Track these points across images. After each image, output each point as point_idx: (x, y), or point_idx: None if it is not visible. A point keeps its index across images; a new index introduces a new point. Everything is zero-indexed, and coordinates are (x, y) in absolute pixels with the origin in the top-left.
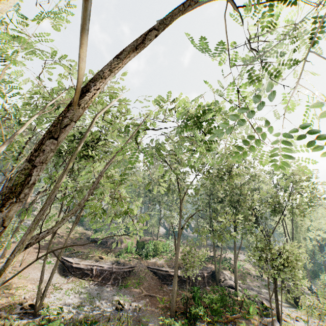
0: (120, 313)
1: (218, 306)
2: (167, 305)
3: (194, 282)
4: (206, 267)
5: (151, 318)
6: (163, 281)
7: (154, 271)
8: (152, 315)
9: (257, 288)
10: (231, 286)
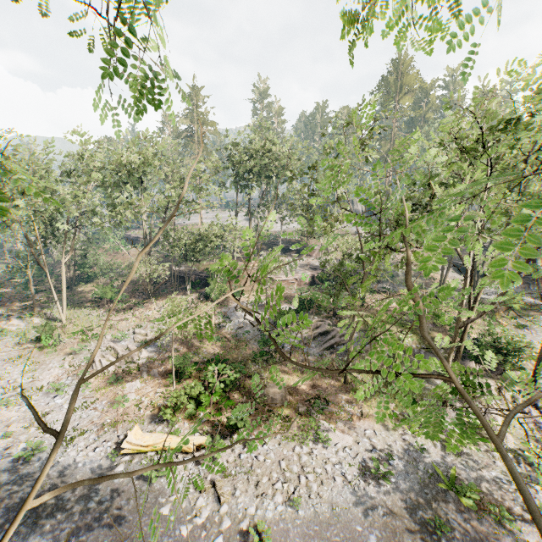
0: None
1: None
2: None
3: None
4: None
5: None
6: None
7: None
8: None
9: None
10: None
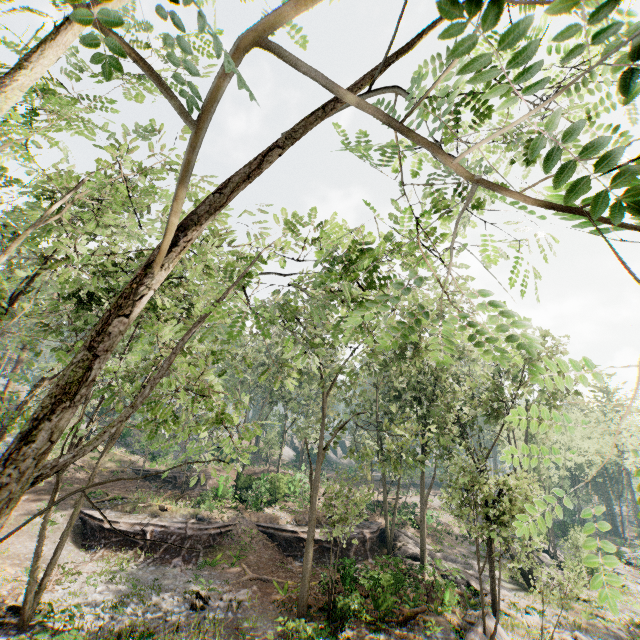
0: (200, 614)
1: (387, 592)
2: (292, 597)
3: (346, 551)
4: (370, 521)
5: (261, 621)
6: (287, 551)
7: (270, 532)
8: (262, 615)
9: (462, 558)
10: (414, 556)
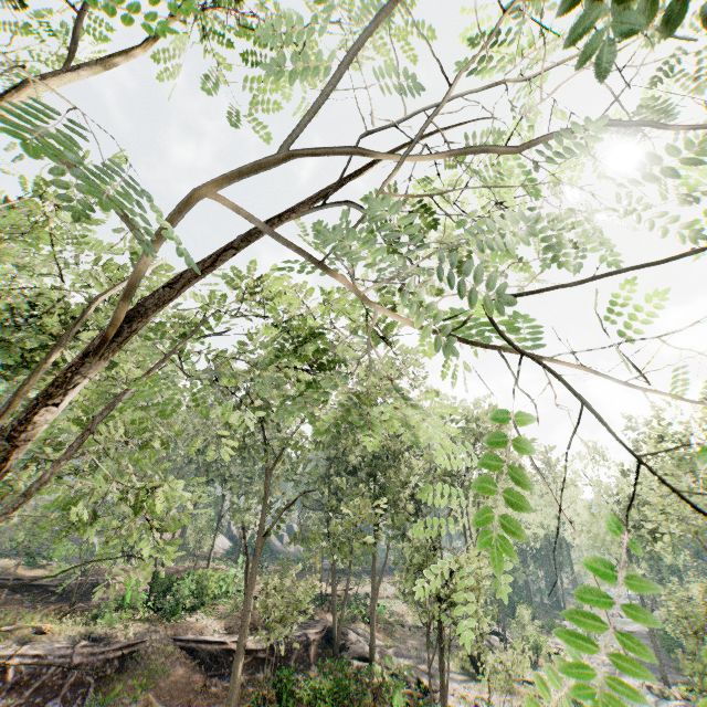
0: None
1: (328, 702)
2: None
3: (285, 659)
4: (316, 620)
5: None
6: (212, 669)
7: (191, 646)
8: None
9: (414, 652)
10: (363, 656)
